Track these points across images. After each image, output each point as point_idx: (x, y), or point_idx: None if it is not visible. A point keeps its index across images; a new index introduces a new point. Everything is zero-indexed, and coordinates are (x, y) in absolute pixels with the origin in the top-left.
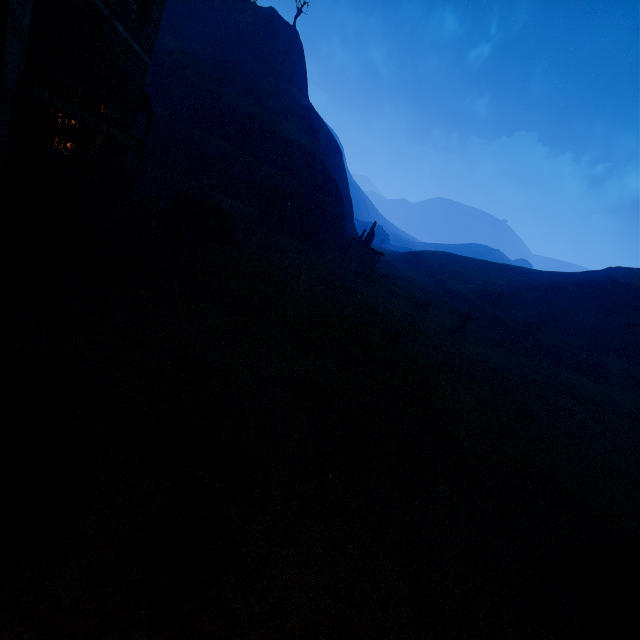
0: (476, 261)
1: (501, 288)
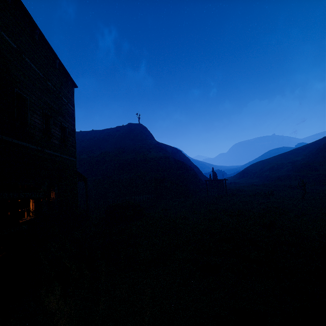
0: (277, 156)
1: (304, 160)
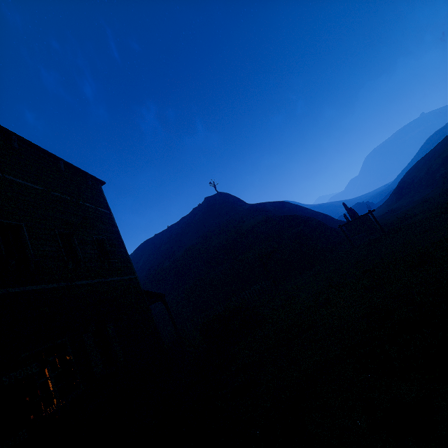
0: (445, 140)
1: None
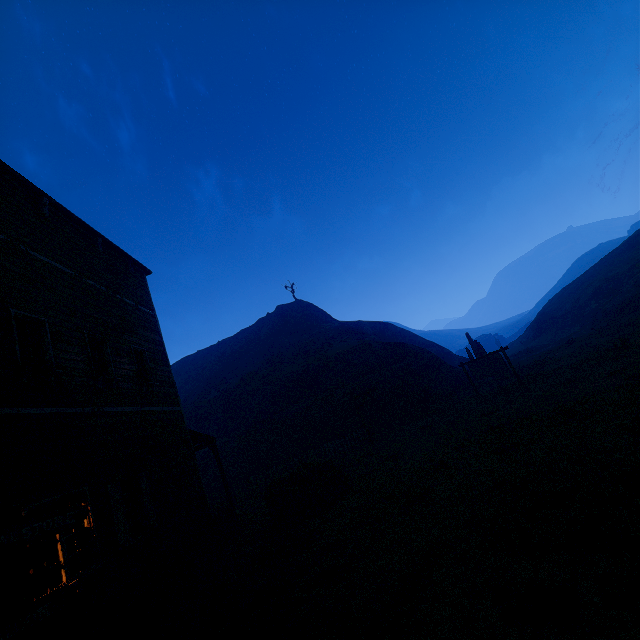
0: (597, 266)
1: None
